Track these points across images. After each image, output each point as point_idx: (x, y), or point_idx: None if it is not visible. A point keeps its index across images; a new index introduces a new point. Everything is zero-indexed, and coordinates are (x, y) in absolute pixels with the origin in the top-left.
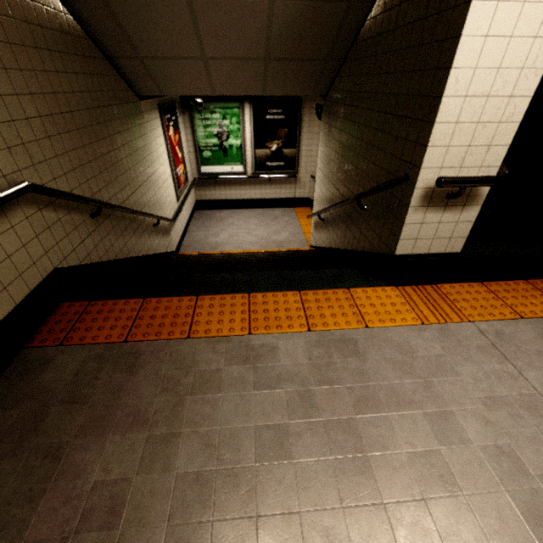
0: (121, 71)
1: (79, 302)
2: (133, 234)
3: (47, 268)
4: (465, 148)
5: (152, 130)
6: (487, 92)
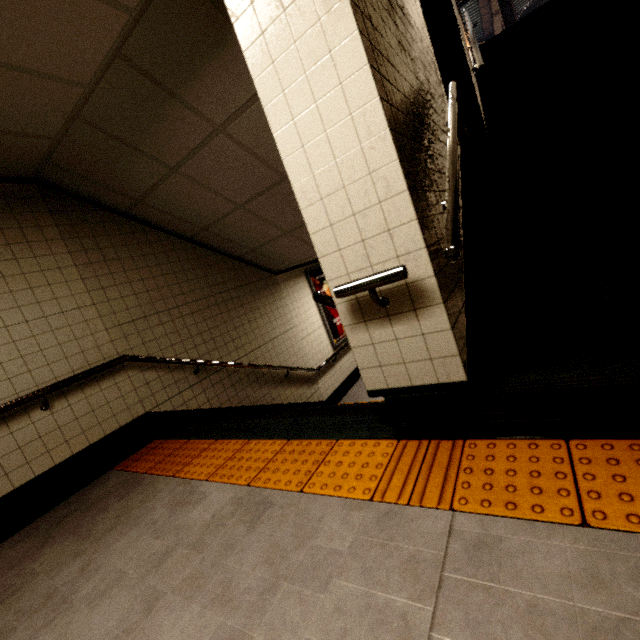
0: (251, 262)
1: (161, 440)
2: (250, 385)
3: (139, 412)
4: (360, 245)
5: (293, 293)
6: (341, 185)
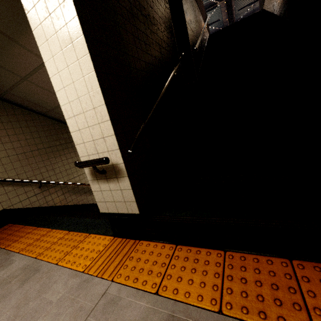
0: None
1: (12, 224)
2: (75, 194)
3: None
4: (93, 142)
5: None
6: (82, 111)
